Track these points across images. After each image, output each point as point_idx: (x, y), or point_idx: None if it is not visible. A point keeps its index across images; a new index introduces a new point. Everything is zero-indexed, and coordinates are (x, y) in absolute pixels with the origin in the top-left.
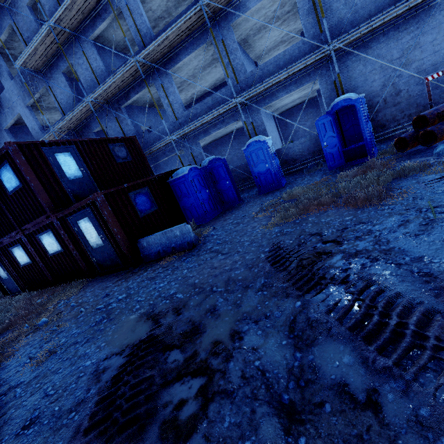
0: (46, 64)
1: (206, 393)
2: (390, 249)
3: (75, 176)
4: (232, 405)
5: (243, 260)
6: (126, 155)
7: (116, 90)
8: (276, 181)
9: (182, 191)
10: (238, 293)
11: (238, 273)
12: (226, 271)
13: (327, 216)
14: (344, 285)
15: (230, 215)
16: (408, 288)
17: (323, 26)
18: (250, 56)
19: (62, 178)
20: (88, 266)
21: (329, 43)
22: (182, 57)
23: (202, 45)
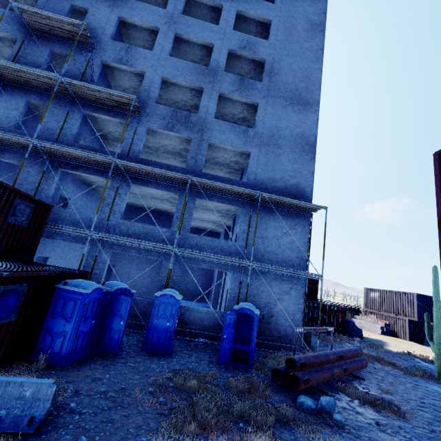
0: (17, 82)
1: None
2: None
3: None
4: None
5: None
6: (25, 218)
7: (71, 157)
8: (167, 345)
9: (65, 307)
10: None
11: None
12: None
13: None
14: None
15: (103, 372)
16: None
17: (248, 244)
18: None
19: None
20: None
21: (251, 261)
22: (150, 186)
23: (171, 192)
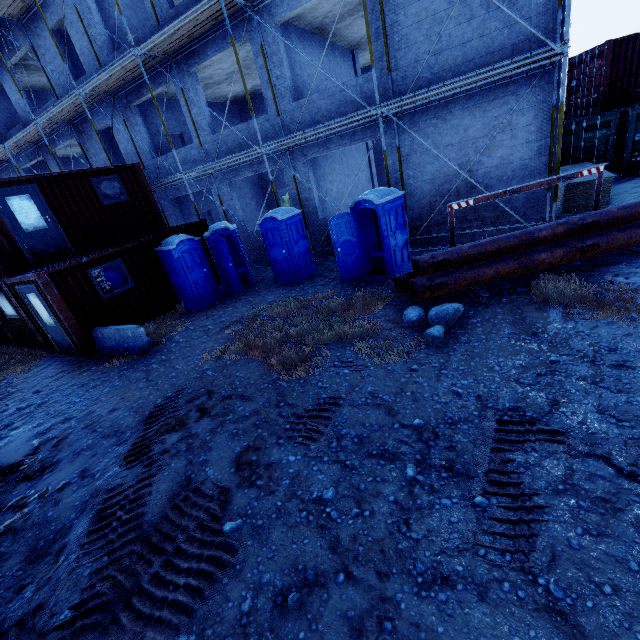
0: (25, 12)
1: (7, 527)
2: (208, 443)
3: (36, 227)
4: (12, 540)
5: (145, 399)
6: (120, 193)
7: (121, 82)
8: (294, 273)
9: (170, 266)
10: (107, 439)
11: (126, 416)
12: (123, 408)
13: (246, 370)
14: (145, 468)
15: (220, 310)
16: (167, 488)
17: (395, 61)
18: (339, 45)
19: (16, 231)
20: (46, 341)
21: (376, 105)
22: (210, 54)
23: (237, 43)
